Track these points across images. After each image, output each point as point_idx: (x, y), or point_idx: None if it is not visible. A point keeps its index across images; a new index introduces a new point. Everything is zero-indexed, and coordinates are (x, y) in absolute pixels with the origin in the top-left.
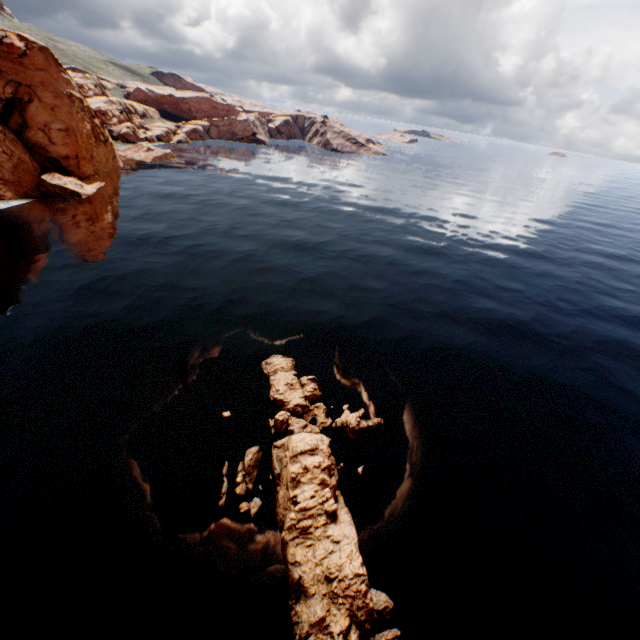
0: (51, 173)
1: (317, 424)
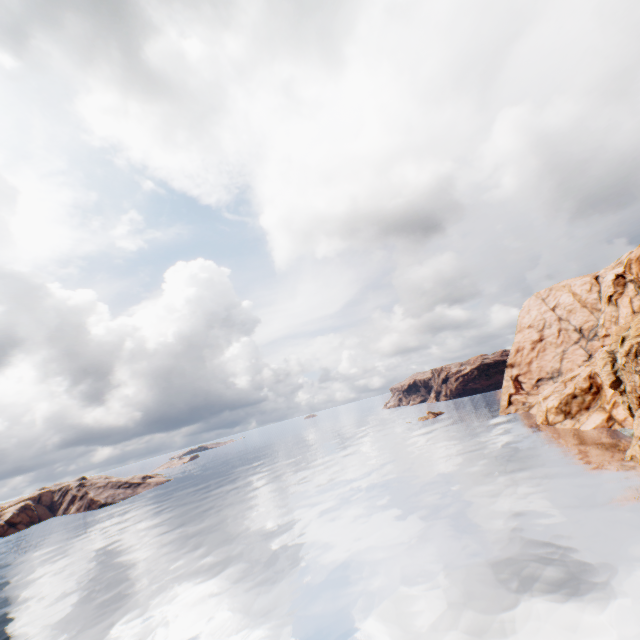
0: None
1: None
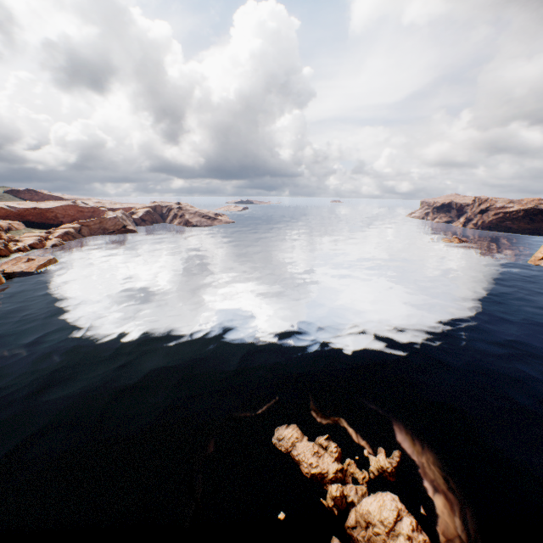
0: None
1: (360, 482)
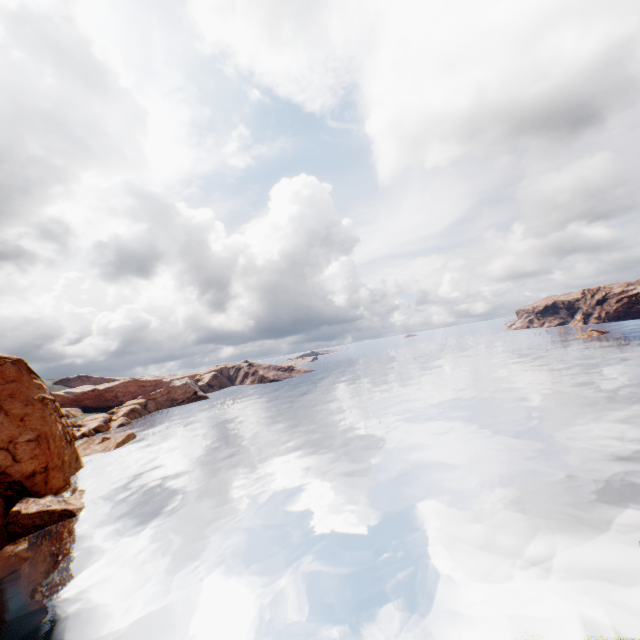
0: (22, 499)
1: None
